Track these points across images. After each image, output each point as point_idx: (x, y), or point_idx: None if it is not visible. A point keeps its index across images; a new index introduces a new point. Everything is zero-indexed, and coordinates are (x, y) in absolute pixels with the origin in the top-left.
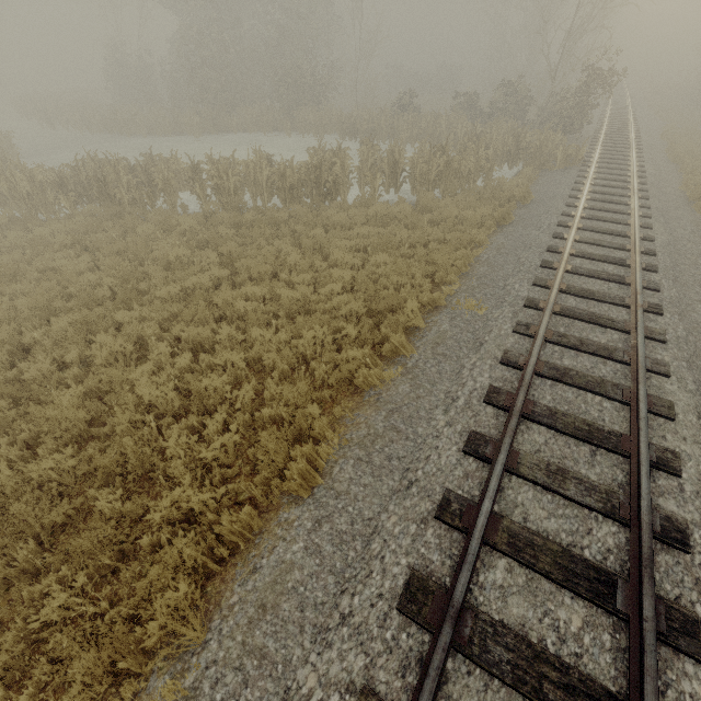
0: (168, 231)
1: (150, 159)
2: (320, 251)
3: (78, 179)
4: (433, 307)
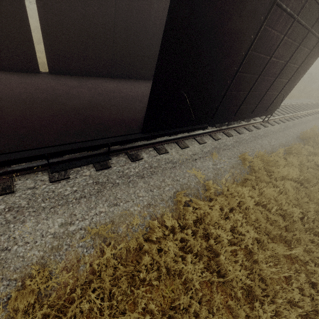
0: None
1: None
2: None
3: None
4: None
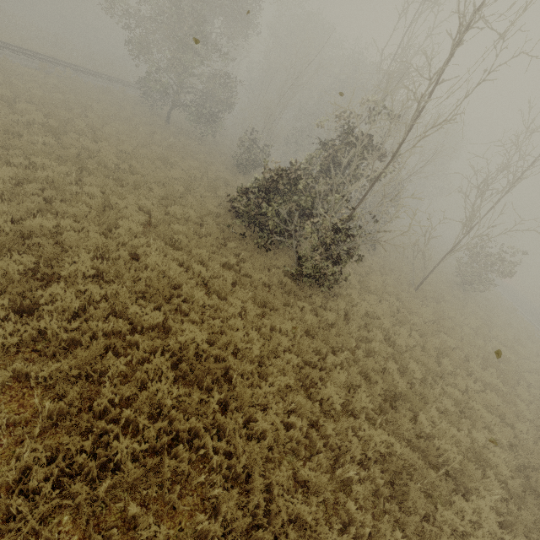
0: None
1: None
2: None
3: None
4: None
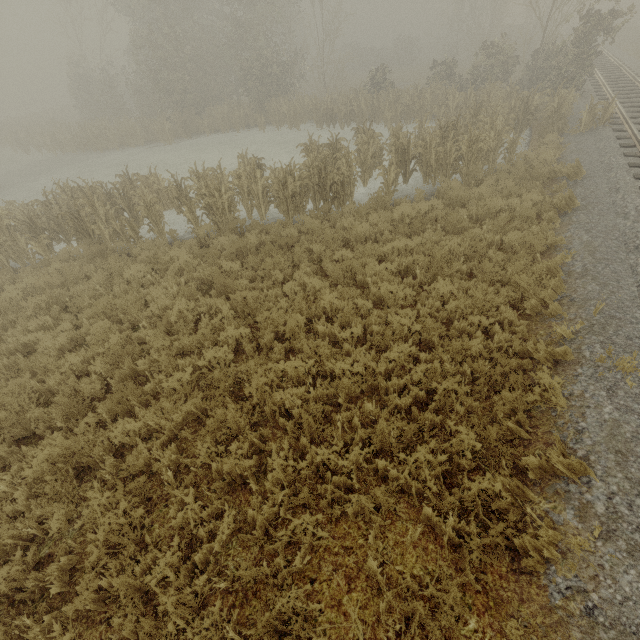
0: (160, 270)
1: (127, 179)
2: (350, 277)
3: (50, 214)
4: (552, 363)
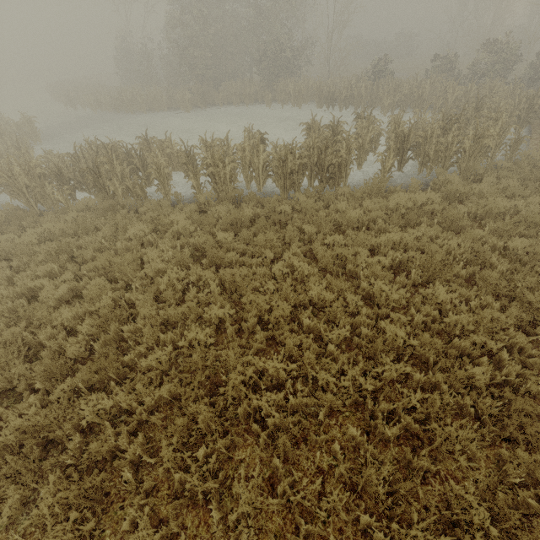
0: (160, 230)
1: (145, 141)
2: (339, 264)
3: (77, 166)
4: None
